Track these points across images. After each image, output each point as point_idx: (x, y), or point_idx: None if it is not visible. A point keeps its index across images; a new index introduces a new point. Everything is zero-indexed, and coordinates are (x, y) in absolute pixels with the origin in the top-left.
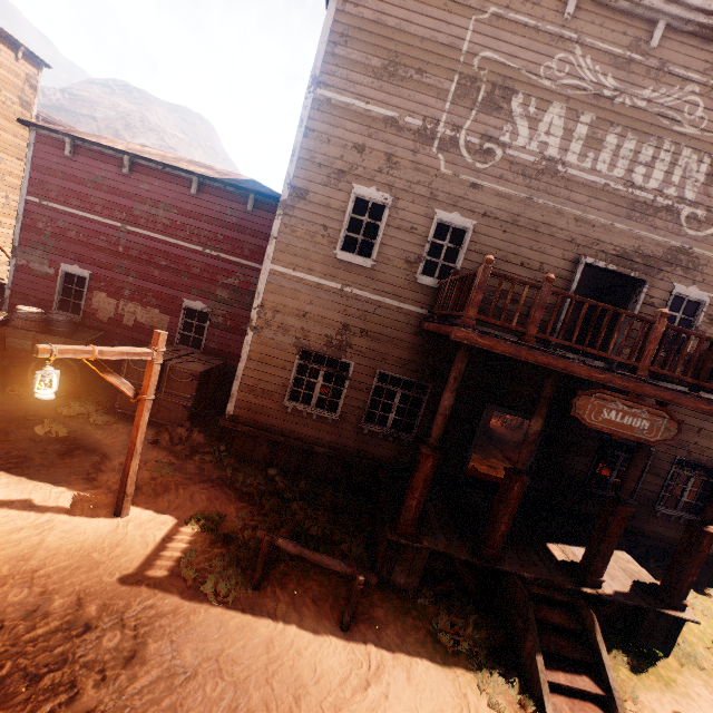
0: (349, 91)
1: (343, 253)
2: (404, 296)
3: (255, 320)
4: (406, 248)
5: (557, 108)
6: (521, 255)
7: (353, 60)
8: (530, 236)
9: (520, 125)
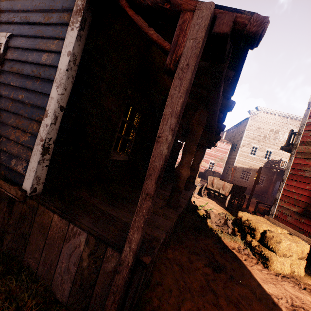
0: (251, 131)
1: (250, 155)
2: (261, 162)
3: (234, 165)
4: (261, 154)
5: (287, 133)
6: (282, 156)
7: (252, 127)
8: (283, 153)
9: (280, 136)
